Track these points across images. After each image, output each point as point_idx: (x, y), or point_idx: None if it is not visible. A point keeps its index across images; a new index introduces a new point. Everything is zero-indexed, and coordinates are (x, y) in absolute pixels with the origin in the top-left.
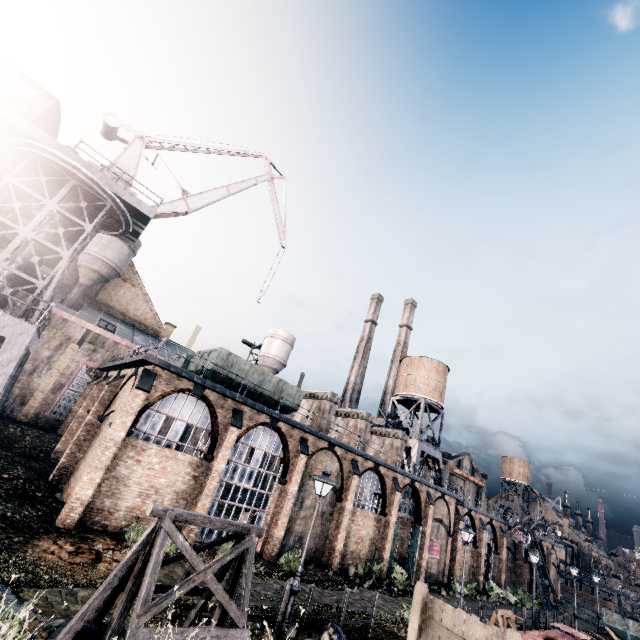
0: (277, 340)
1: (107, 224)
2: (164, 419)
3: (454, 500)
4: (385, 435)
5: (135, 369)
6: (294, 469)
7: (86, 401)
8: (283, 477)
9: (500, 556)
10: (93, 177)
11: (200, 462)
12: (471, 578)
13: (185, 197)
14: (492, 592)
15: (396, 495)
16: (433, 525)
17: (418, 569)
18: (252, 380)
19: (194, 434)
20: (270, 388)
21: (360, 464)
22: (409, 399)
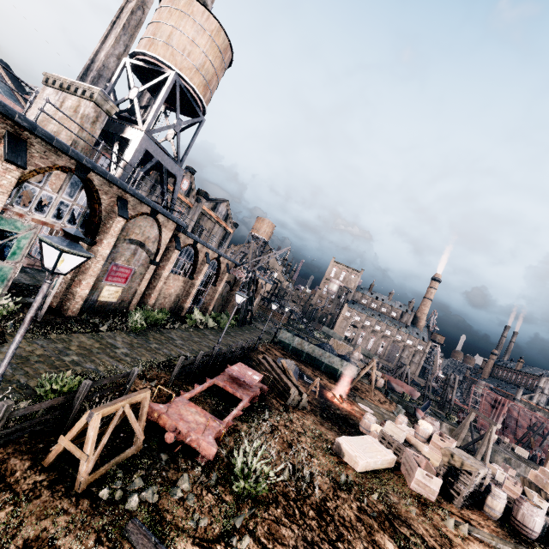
0: None
1: None
2: None
3: (174, 225)
4: (71, 92)
5: None
6: None
7: None
8: None
9: (217, 288)
10: None
11: None
12: (176, 305)
13: None
14: (190, 320)
15: (4, 170)
16: (125, 247)
17: (70, 299)
18: None
19: None
20: None
21: None
22: (152, 68)
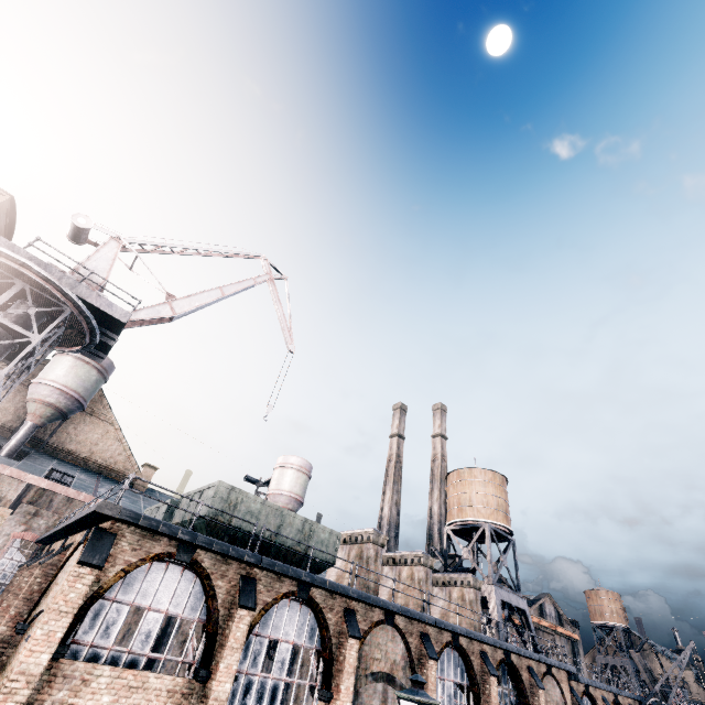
0: (290, 470)
1: (66, 337)
2: (126, 613)
3: (564, 673)
4: (450, 584)
5: (85, 532)
6: (342, 668)
7: (7, 598)
8: (326, 687)
9: None
10: (48, 276)
11: (188, 686)
12: None
13: (170, 301)
14: None
15: (492, 683)
16: None
17: None
18: (266, 526)
19: (181, 626)
20: (292, 535)
21: (433, 639)
22: (468, 527)
